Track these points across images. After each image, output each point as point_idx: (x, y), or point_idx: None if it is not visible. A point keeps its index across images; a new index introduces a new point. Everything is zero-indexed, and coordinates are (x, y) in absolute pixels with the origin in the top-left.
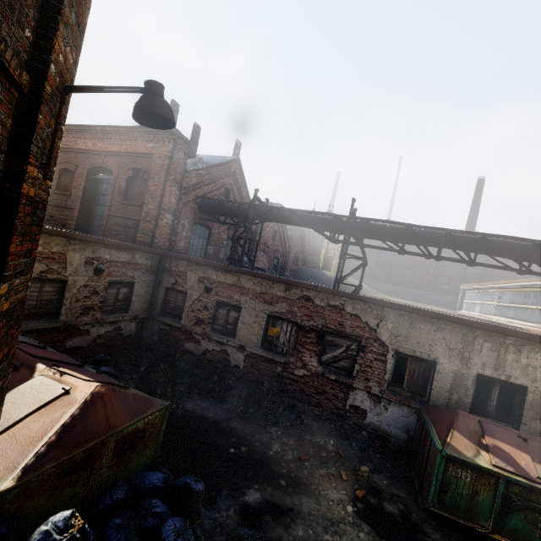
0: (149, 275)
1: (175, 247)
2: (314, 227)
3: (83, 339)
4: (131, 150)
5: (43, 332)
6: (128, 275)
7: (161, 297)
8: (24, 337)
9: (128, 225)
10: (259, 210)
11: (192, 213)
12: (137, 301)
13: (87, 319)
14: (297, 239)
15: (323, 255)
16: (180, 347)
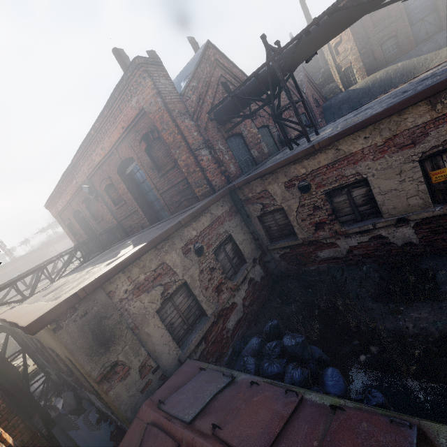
0: (235, 218)
1: (229, 175)
2: (378, 2)
3: (235, 312)
4: (126, 124)
5: (206, 335)
6: (222, 233)
7: (259, 228)
8: (205, 374)
9: (181, 189)
10: (281, 61)
11: (217, 133)
12: (244, 247)
13: (225, 295)
14: (304, 82)
15: (336, 75)
16: (315, 260)
